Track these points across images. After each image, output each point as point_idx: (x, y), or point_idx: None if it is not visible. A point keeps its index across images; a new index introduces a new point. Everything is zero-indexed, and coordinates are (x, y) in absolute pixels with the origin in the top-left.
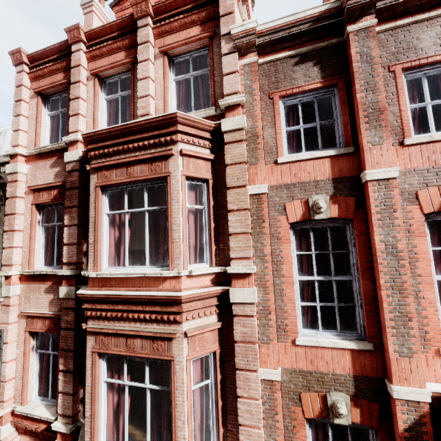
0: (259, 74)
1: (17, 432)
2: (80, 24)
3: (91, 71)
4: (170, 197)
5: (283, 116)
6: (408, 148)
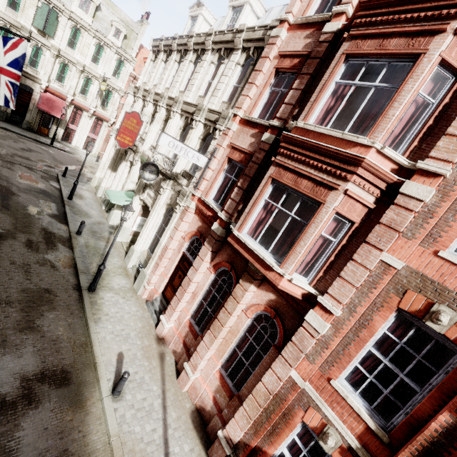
0: None
1: (195, 211)
2: None
3: None
4: (410, 75)
5: None
6: None
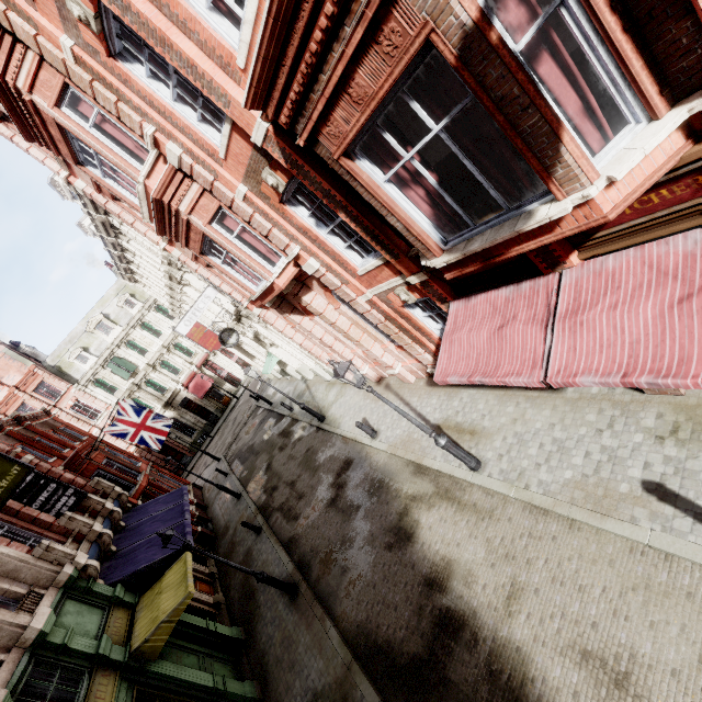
0: None
1: (266, 310)
2: None
3: None
4: (76, 135)
5: None
6: None
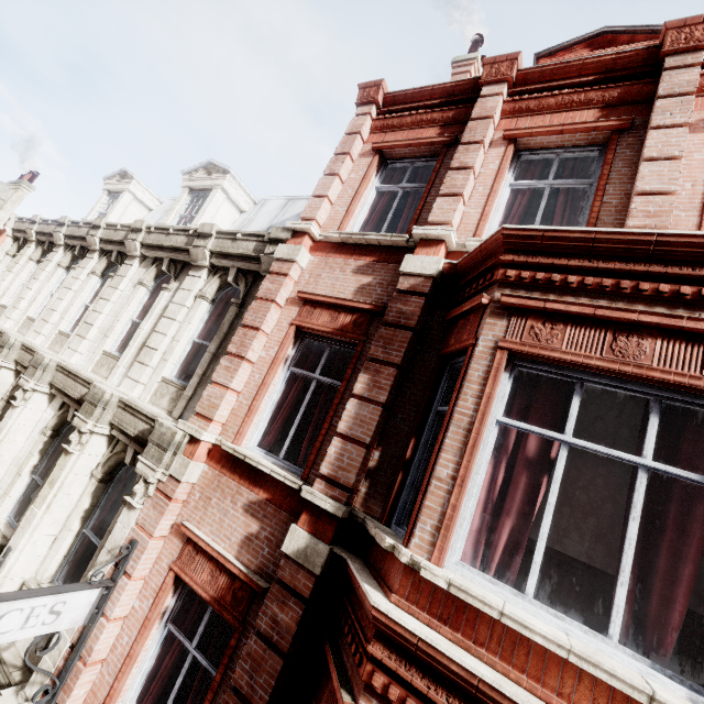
0: None
1: None
2: (520, 54)
3: (507, 131)
4: None
5: None
6: None
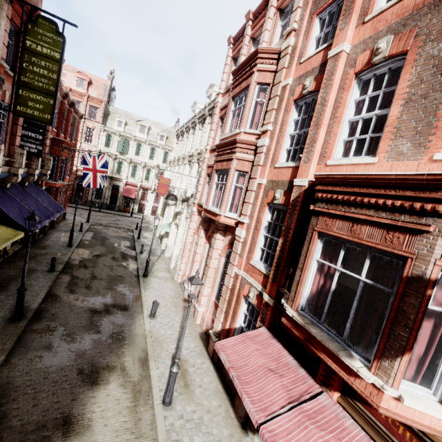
0: (312, 2)
1: (198, 214)
2: (250, 10)
3: (250, 36)
4: (248, 95)
5: (316, 28)
6: (366, 24)
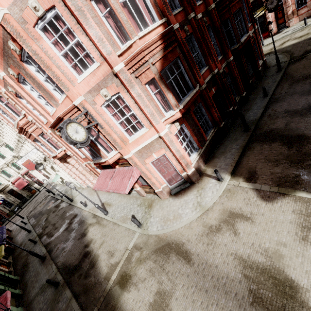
0: None
1: (56, 159)
2: None
3: None
4: None
5: None
6: None
